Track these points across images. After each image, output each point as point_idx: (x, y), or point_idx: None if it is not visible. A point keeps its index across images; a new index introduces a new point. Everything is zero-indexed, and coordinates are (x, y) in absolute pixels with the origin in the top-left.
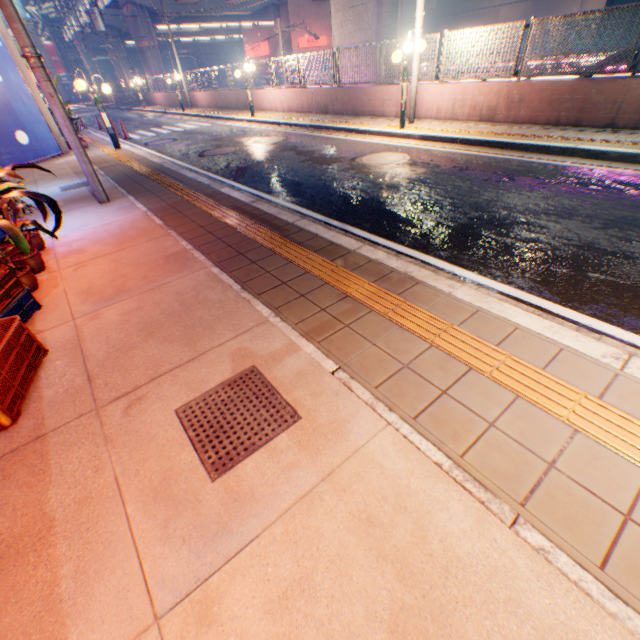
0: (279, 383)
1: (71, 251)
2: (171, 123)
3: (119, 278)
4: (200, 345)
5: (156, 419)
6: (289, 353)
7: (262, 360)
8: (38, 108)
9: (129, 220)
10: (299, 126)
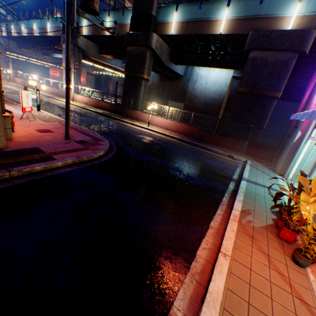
0: None
1: None
2: None
3: None
4: None
5: None
6: None
7: None
8: None
9: None
10: (46, 96)
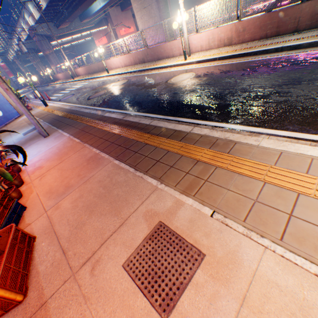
0: (180, 230)
1: (35, 168)
2: (69, 87)
3: (65, 179)
4: (123, 213)
5: (112, 275)
6: (178, 207)
7: (164, 216)
8: (3, 96)
9: (61, 143)
10: (132, 72)
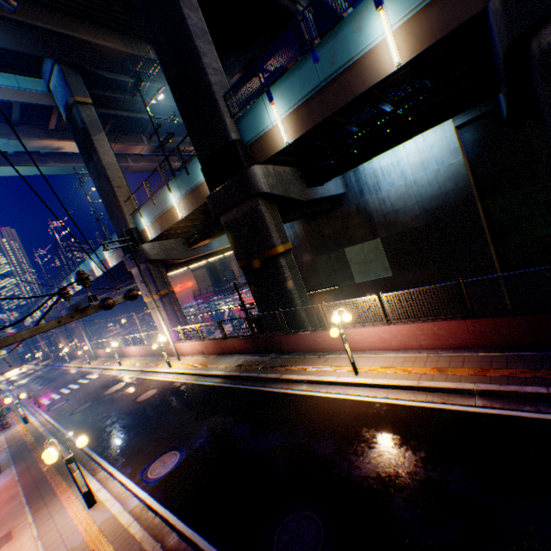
0: (15, 531)
1: None
2: (78, 378)
3: None
4: (1, 529)
5: None
6: (25, 520)
7: (16, 526)
8: None
9: (6, 481)
10: (137, 370)
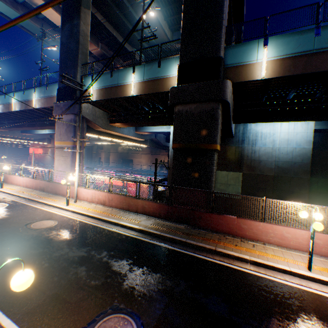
0: None
1: None
2: None
3: None
4: None
5: None
6: None
7: None
8: None
9: None
10: (23, 197)
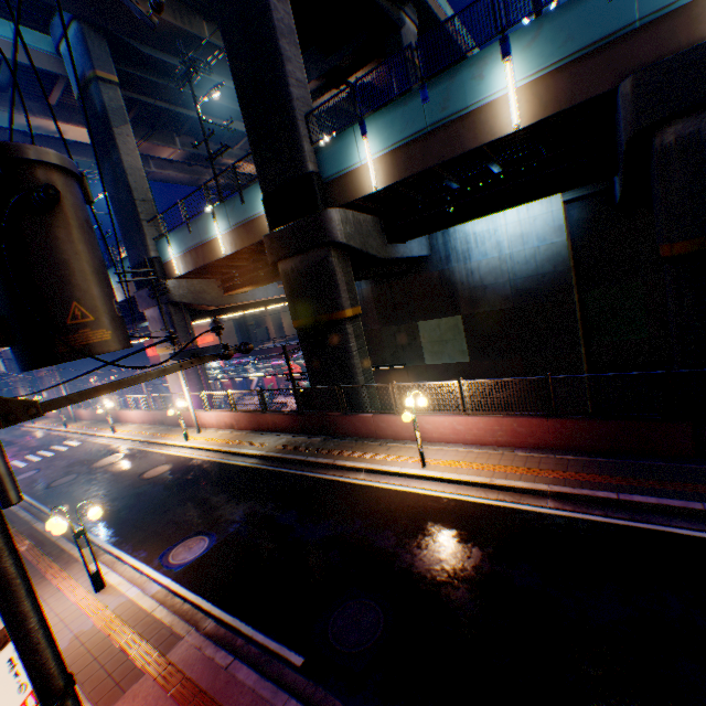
0: None
1: None
2: (50, 443)
3: None
4: None
5: None
6: None
7: None
8: None
9: None
10: (139, 440)
